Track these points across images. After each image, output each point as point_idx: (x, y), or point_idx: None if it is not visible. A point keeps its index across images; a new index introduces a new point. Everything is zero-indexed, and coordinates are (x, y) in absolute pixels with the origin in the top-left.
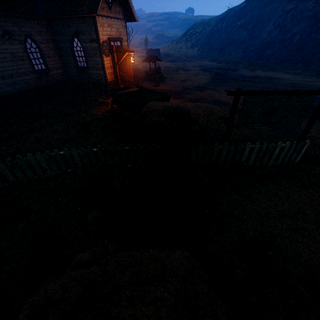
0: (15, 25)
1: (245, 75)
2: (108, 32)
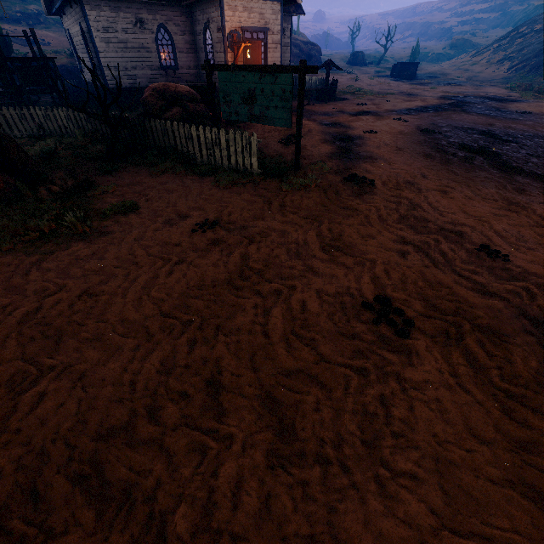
0: (150, 13)
1: (510, 109)
2: (244, 18)
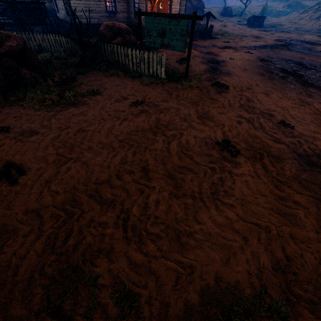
0: None
1: (317, 49)
2: None
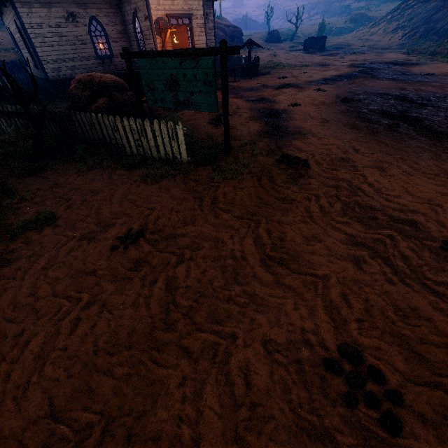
0: (80, 7)
1: (414, 72)
2: (168, 6)
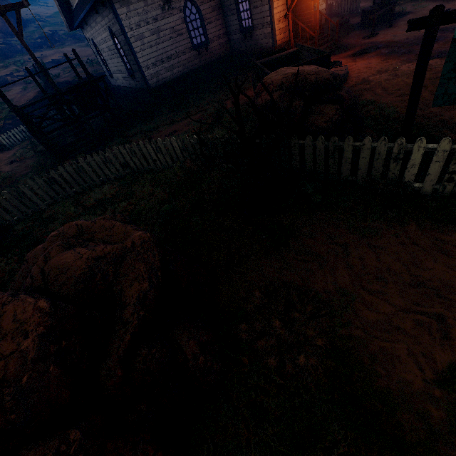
0: None
1: None
2: None
